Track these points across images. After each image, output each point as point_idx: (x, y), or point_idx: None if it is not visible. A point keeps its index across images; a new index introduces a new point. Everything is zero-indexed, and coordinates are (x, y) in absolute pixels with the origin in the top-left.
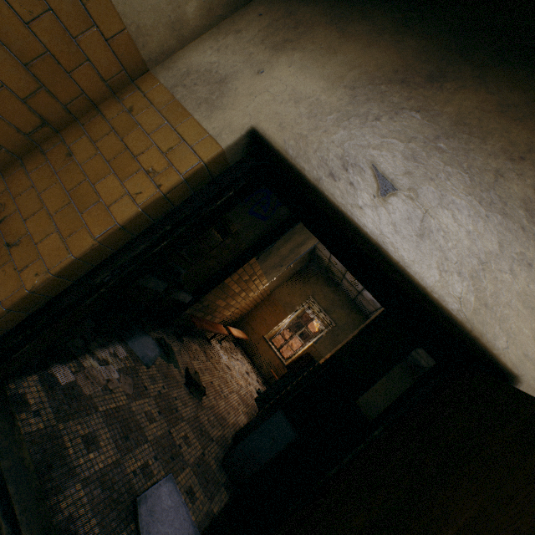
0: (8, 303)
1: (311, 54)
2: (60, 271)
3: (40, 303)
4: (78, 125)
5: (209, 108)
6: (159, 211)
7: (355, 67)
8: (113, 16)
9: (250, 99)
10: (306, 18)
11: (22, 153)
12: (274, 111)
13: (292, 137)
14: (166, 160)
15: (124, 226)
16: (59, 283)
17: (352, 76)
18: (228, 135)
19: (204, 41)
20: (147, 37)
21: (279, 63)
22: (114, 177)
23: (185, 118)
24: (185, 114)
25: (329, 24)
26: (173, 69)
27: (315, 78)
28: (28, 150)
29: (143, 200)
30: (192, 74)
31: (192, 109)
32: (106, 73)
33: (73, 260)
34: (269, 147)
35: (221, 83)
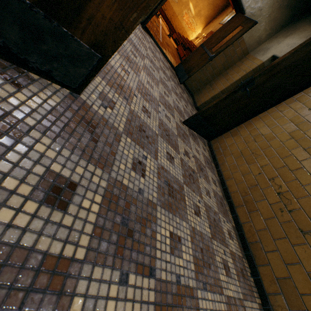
0: (211, 96)
1: (296, 34)
2: (221, 91)
3: (215, 99)
4: (229, 69)
5: (262, 55)
6: (244, 78)
7: (310, 32)
8: (244, 44)
9: (274, 50)
10: (299, 26)
11: (217, 76)
12: (280, 50)
13: (283, 53)
14: (248, 68)
15: (236, 81)
16: (220, 94)
17: (308, 34)
18: (265, 58)
19: (265, 43)
20: (250, 46)
21: (286, 39)
22: (236, 74)
23: (255, 59)
24: (256, 58)
25: (306, 25)
26: (255, 51)
27: (295, 39)
28: (218, 75)
29: (241, 75)
30: (260, 50)
31: (258, 57)
32: (239, 56)
33: (224, 88)
34: (276, 58)
35: (267, 49)
